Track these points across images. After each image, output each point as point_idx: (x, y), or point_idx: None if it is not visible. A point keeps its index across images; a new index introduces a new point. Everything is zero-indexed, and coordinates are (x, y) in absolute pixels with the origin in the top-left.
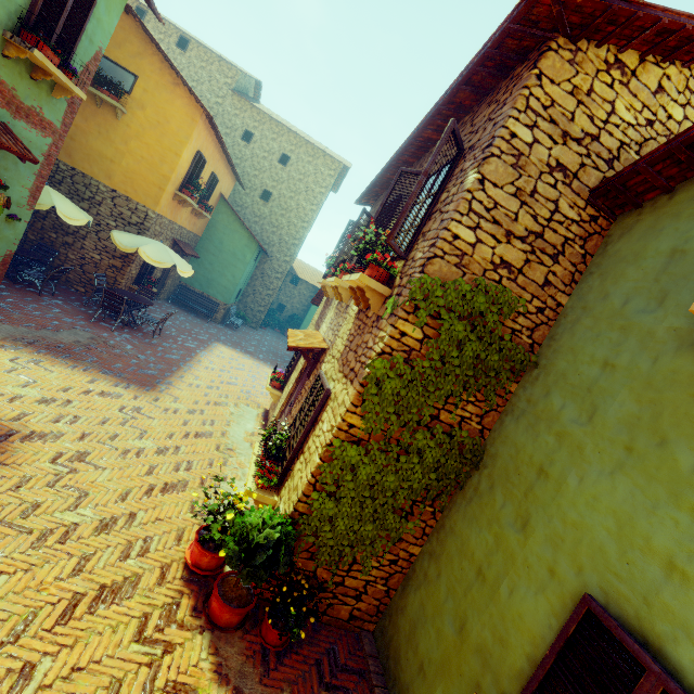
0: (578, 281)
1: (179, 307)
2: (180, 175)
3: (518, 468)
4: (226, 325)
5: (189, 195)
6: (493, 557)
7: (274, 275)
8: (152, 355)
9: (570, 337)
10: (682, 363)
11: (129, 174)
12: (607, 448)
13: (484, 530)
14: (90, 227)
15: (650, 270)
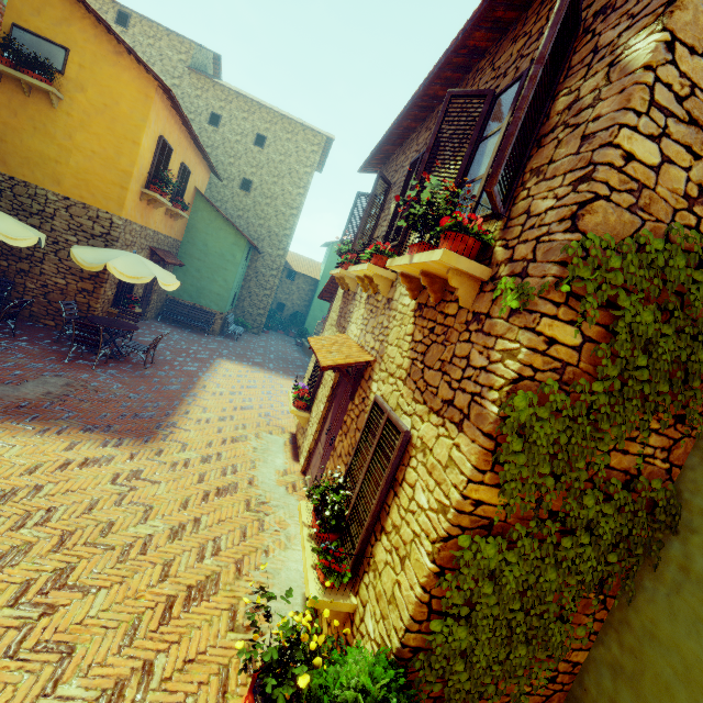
0: None
1: (170, 324)
2: (143, 168)
3: None
4: (225, 336)
5: (158, 192)
6: None
7: (269, 273)
8: (146, 390)
9: None
10: None
11: (81, 175)
12: None
13: None
14: (46, 247)
15: None
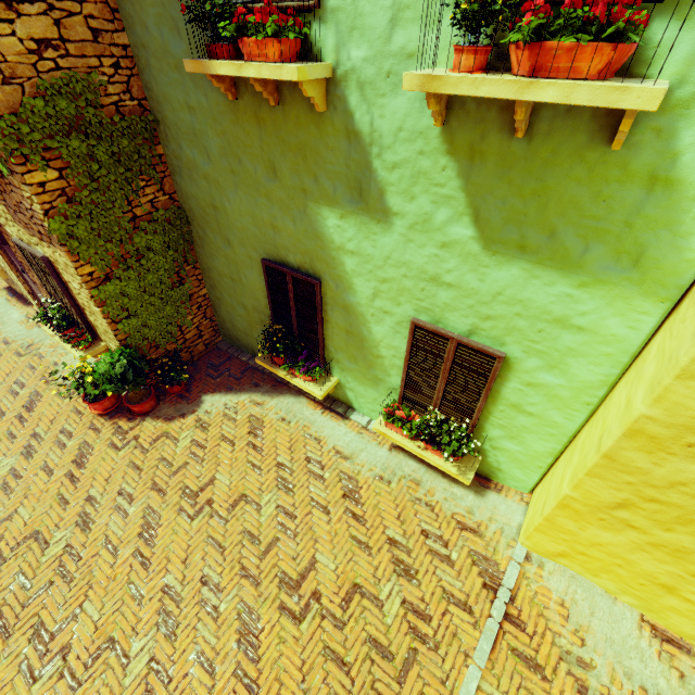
0: (117, 7)
1: None
2: None
3: (206, 212)
4: None
5: None
6: (231, 268)
7: None
8: None
9: (157, 85)
10: (218, 96)
11: None
12: (226, 176)
13: (219, 258)
14: None
15: None
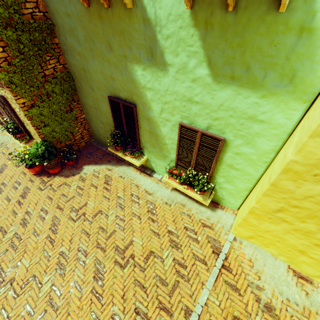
0: None
1: None
2: None
3: (80, 73)
4: None
5: None
6: (95, 103)
7: None
8: None
9: (51, 3)
10: (80, 6)
11: None
12: (88, 52)
13: (89, 98)
14: None
15: None
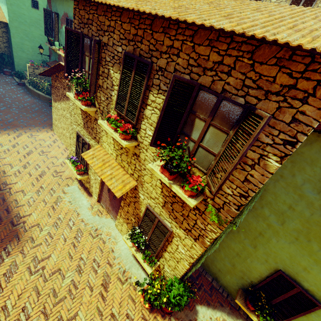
0: None
1: None
2: None
3: (250, 230)
4: None
5: None
6: (243, 252)
7: None
8: None
9: (274, 188)
10: None
11: None
12: (288, 236)
13: (237, 244)
14: None
15: (317, 174)
